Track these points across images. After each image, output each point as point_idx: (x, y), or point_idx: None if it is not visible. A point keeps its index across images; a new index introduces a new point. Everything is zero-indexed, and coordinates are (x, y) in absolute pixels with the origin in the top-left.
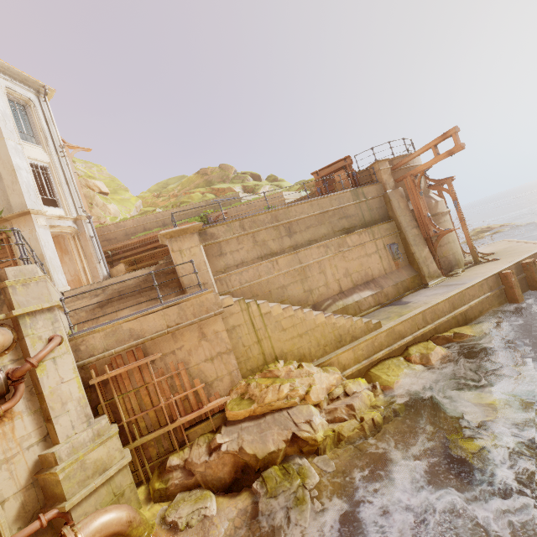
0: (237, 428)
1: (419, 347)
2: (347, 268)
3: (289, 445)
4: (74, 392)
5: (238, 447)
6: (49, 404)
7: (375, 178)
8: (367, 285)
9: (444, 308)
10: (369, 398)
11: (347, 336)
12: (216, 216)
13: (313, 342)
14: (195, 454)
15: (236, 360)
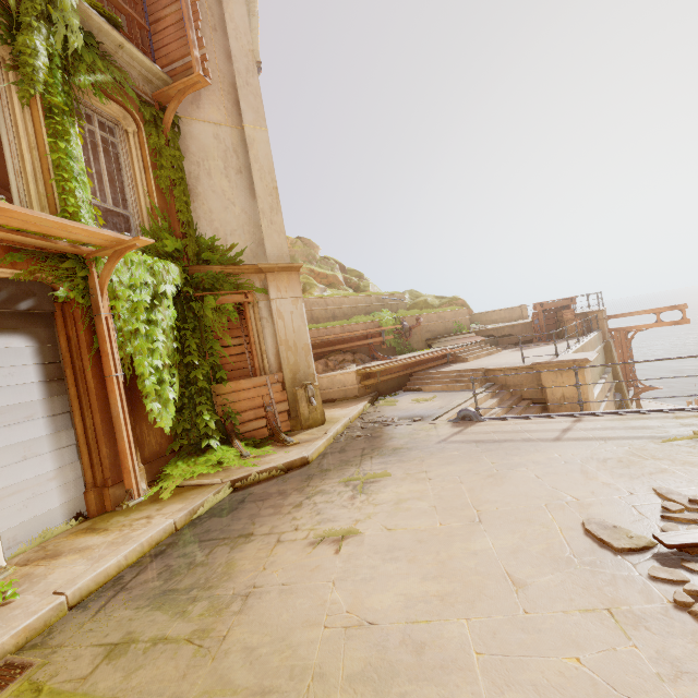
0: None
1: None
2: None
3: None
4: None
5: None
6: None
7: (594, 324)
8: None
9: None
10: None
11: None
12: (419, 322)
13: None
14: None
15: None
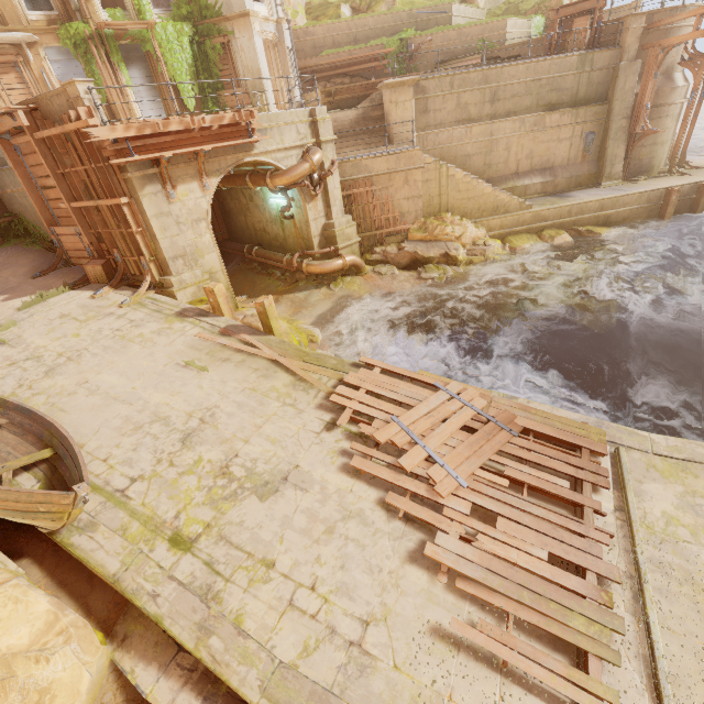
0: (413, 243)
1: (552, 232)
2: (532, 151)
3: (441, 258)
4: (339, 196)
5: (414, 251)
6: (330, 198)
7: (619, 38)
8: (543, 172)
9: (592, 207)
10: (498, 251)
11: (502, 208)
12: (419, 44)
13: (476, 206)
14: (389, 250)
15: (422, 204)
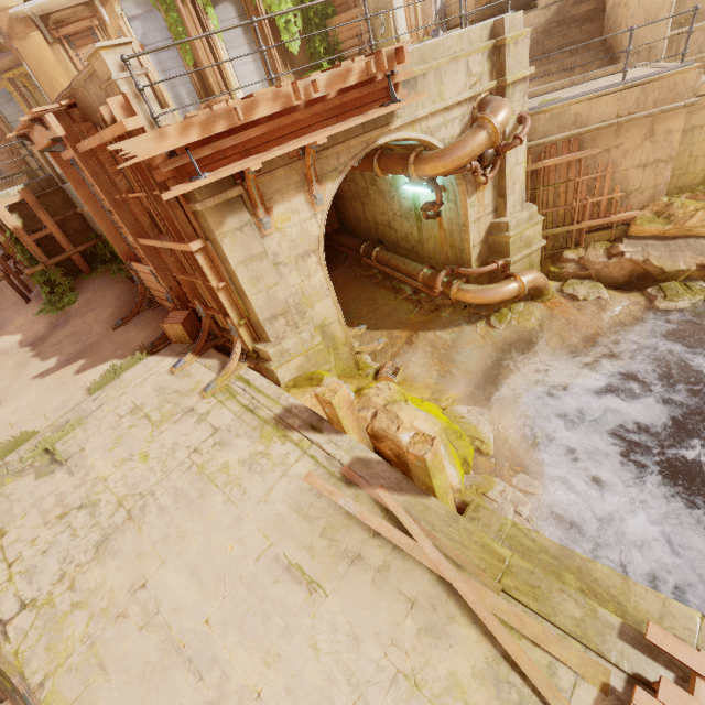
0: (640, 243)
1: None
2: None
3: (697, 270)
4: (520, 175)
5: (643, 259)
6: (506, 183)
7: None
8: None
9: None
10: None
11: None
12: None
13: None
14: (591, 255)
15: (669, 172)
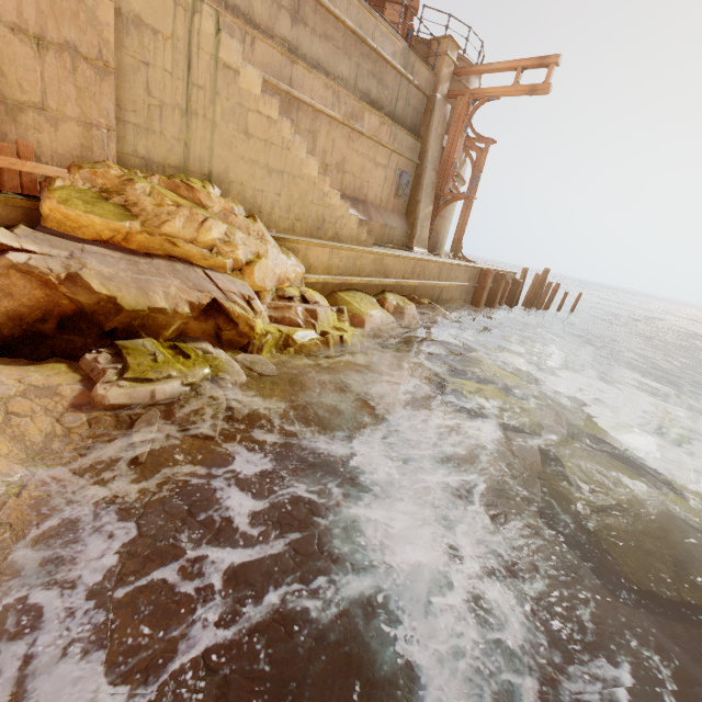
0: (68, 244)
1: (397, 297)
2: (345, 159)
3: (196, 318)
4: None
5: (67, 272)
6: None
7: (432, 64)
8: (356, 204)
9: (433, 271)
10: (333, 319)
11: (332, 228)
12: None
13: (283, 199)
14: None
15: (114, 107)
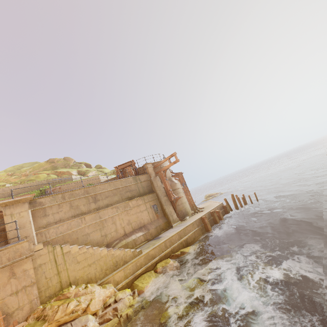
0: None
1: (162, 263)
2: (129, 220)
3: None
4: None
5: None
6: None
7: (146, 171)
8: (141, 229)
9: (176, 238)
10: (129, 301)
11: (121, 261)
12: (52, 189)
13: (98, 269)
14: None
15: (38, 290)
